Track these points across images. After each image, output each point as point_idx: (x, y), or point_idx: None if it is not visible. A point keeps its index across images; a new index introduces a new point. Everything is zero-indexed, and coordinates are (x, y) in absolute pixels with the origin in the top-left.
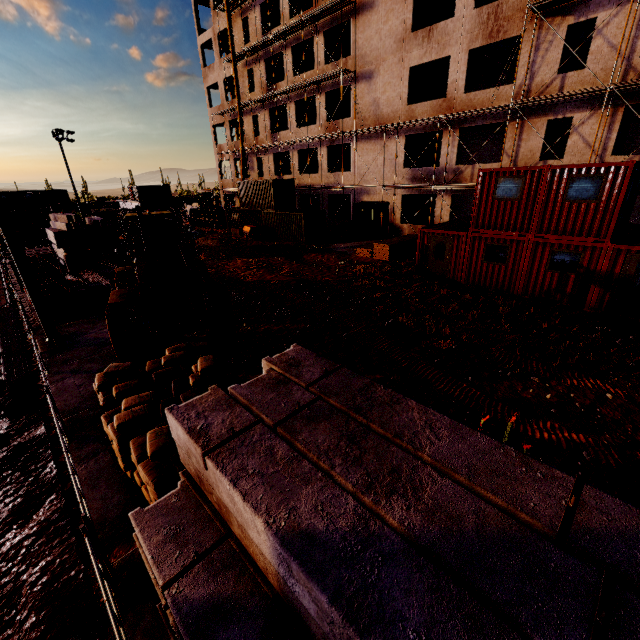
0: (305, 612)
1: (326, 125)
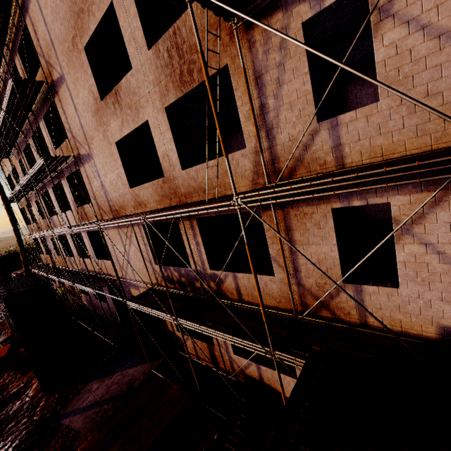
0: None
1: (78, 210)
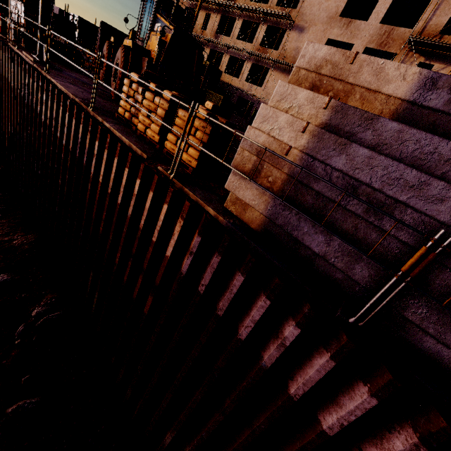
0: (420, 117)
1: (258, 48)
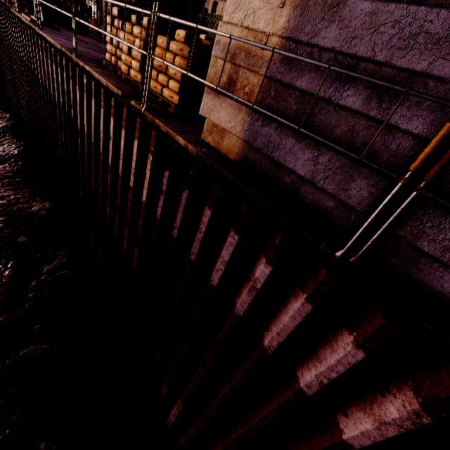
0: None
1: None
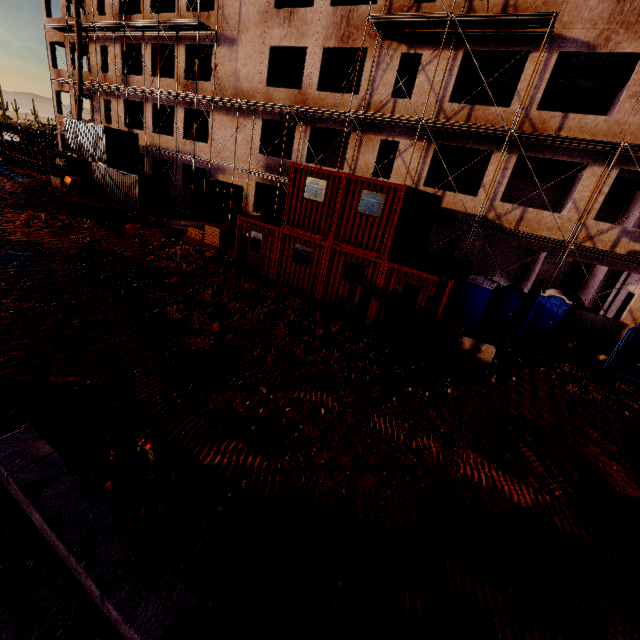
0: None
1: (185, 83)
